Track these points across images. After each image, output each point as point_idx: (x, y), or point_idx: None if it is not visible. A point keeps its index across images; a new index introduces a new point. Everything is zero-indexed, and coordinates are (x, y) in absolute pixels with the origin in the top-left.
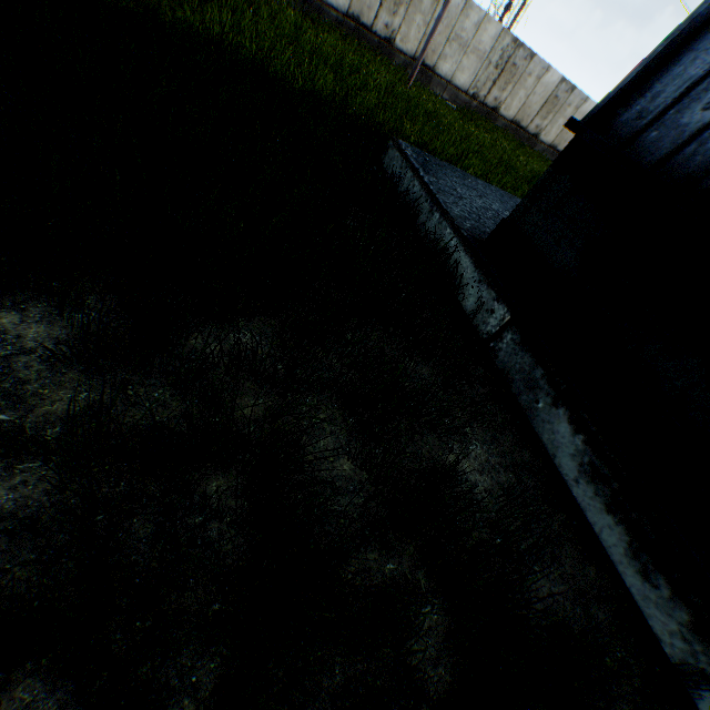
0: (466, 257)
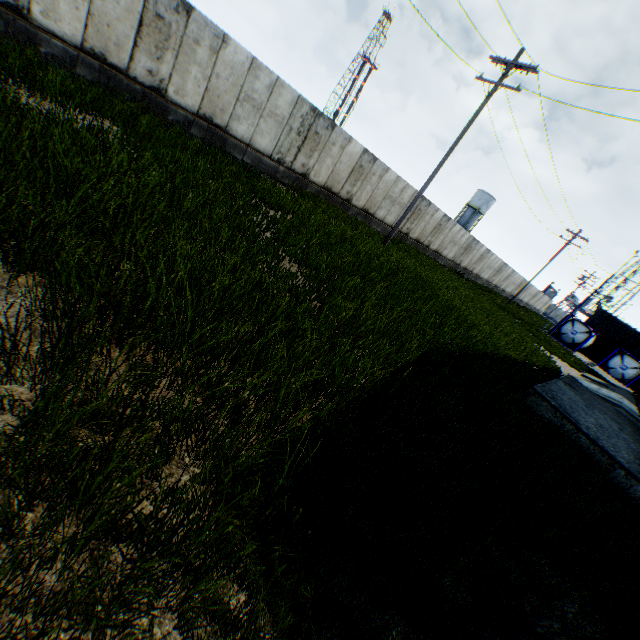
0: None
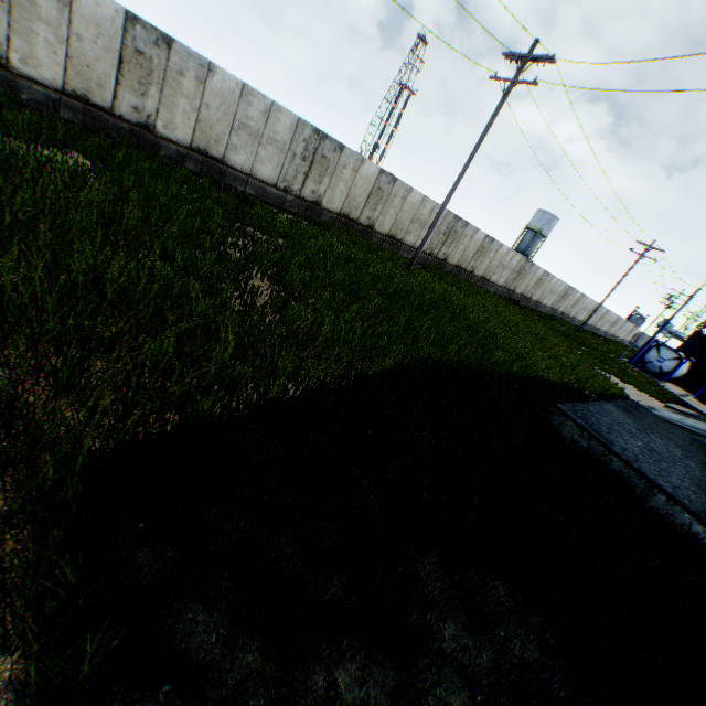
0: None
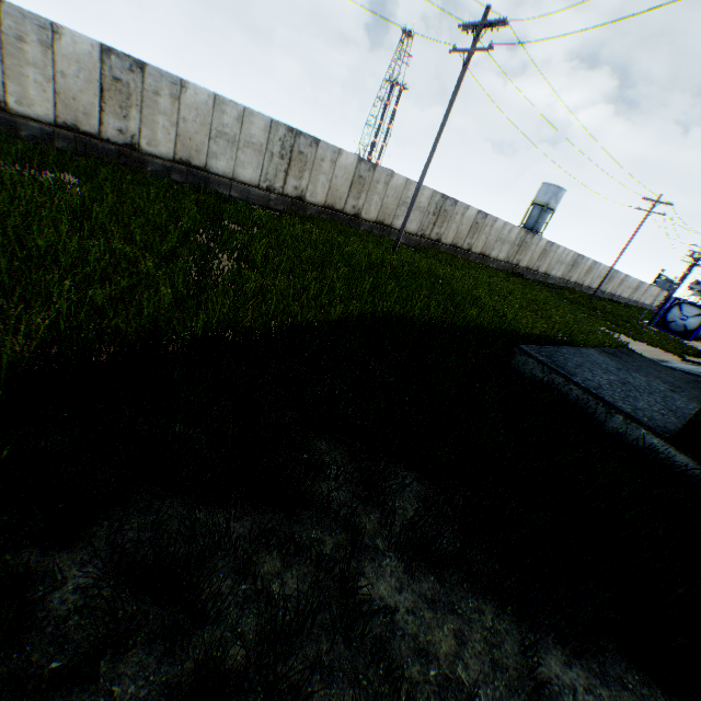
0: (680, 455)
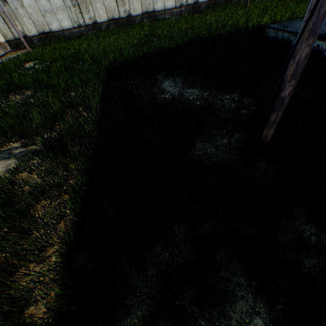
0: (320, 42)
